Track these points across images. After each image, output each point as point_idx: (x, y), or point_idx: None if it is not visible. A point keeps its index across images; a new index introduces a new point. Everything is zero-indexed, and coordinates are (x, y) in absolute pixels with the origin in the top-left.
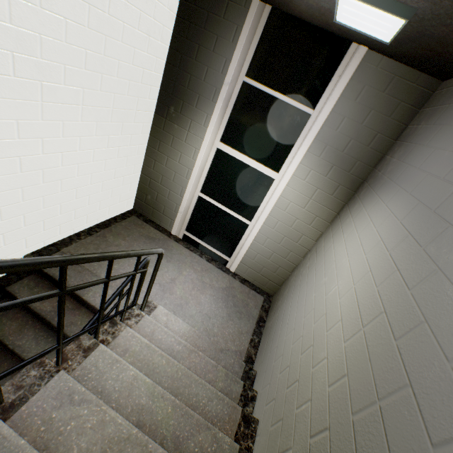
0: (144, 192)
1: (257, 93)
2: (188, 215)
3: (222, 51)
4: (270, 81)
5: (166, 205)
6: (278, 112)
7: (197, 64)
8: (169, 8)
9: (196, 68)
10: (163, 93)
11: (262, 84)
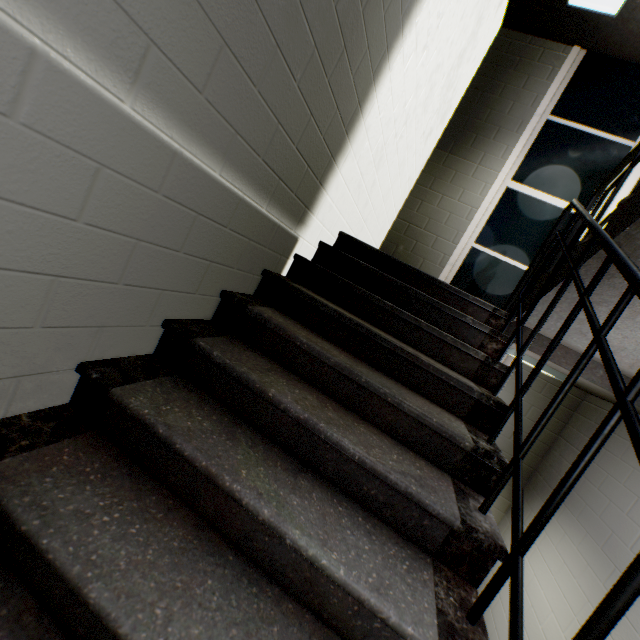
0: (394, 243)
1: (562, 131)
2: (451, 275)
3: (533, 88)
4: (579, 119)
5: (427, 257)
6: (589, 148)
7: (500, 99)
8: (484, 50)
9: (498, 103)
10: (450, 127)
11: (569, 122)
